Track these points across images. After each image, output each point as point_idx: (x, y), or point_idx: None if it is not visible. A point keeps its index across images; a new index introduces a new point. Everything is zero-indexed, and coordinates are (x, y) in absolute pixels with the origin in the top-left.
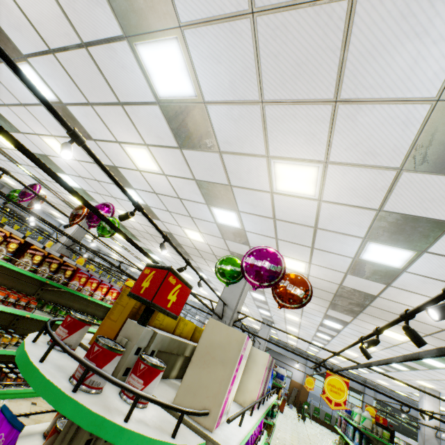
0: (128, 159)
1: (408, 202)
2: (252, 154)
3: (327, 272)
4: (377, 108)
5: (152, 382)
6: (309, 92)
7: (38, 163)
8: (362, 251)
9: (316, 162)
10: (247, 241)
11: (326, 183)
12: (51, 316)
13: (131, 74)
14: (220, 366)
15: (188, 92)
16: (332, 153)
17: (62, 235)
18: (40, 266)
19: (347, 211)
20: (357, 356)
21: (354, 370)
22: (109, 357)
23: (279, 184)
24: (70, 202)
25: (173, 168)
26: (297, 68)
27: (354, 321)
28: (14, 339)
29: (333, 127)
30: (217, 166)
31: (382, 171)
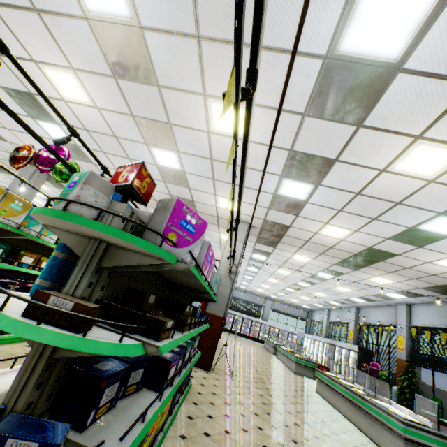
0: None
1: None
2: None
3: None
4: None
5: None
6: None
7: None
8: (46, 131)
9: None
10: (2, 136)
11: None
12: None
13: None
14: None
15: None
16: None
17: None
18: None
19: None
20: None
21: None
22: None
23: None
24: None
25: None
26: None
27: None
28: None
29: None
30: None
31: None
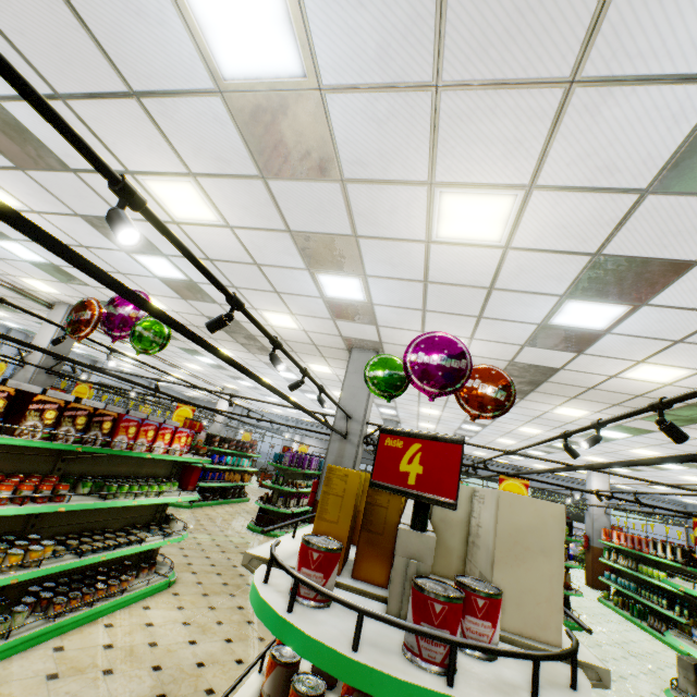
0: (153, 204)
1: (642, 239)
2: (404, 180)
3: (495, 348)
4: (638, 93)
5: (498, 618)
6: (529, 65)
7: (78, 261)
8: (555, 313)
9: (513, 188)
10: (374, 319)
11: (523, 221)
12: (96, 499)
13: (159, 28)
14: (542, 557)
15: (289, 68)
16: (544, 172)
17: (31, 351)
18: (58, 427)
19: (546, 260)
20: (513, 443)
21: (506, 459)
22: (459, 613)
23: (444, 228)
24: (26, 290)
25: (247, 214)
26: (517, 18)
27: (520, 403)
28: (47, 549)
29: (556, 128)
30: (335, 205)
31: (617, 196)
